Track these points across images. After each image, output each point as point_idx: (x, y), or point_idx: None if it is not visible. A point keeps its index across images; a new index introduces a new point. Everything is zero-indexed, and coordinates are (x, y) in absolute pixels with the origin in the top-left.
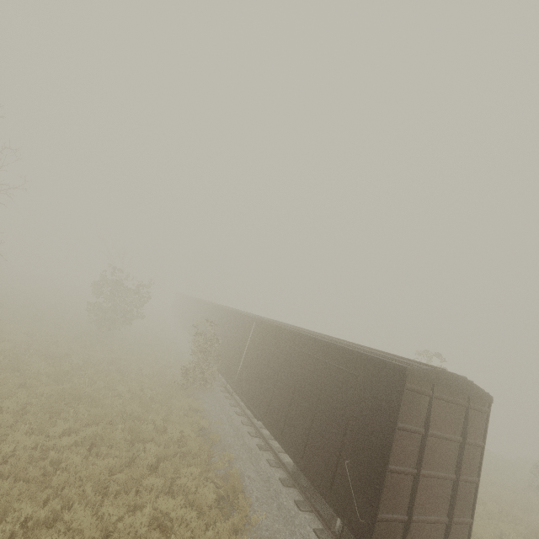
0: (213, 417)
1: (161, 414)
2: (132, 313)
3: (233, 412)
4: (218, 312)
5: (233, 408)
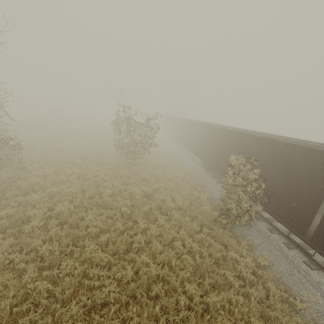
0: (292, 280)
1: (235, 286)
2: (148, 144)
3: (302, 263)
4: (226, 134)
5: (293, 252)
